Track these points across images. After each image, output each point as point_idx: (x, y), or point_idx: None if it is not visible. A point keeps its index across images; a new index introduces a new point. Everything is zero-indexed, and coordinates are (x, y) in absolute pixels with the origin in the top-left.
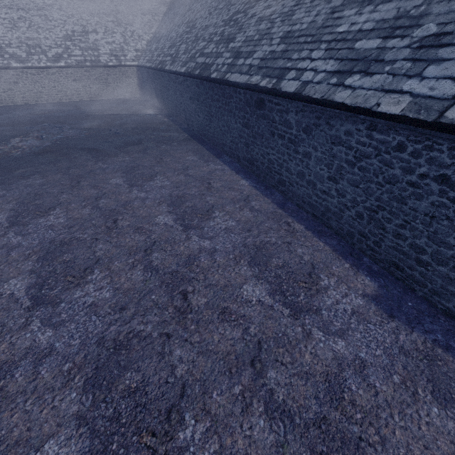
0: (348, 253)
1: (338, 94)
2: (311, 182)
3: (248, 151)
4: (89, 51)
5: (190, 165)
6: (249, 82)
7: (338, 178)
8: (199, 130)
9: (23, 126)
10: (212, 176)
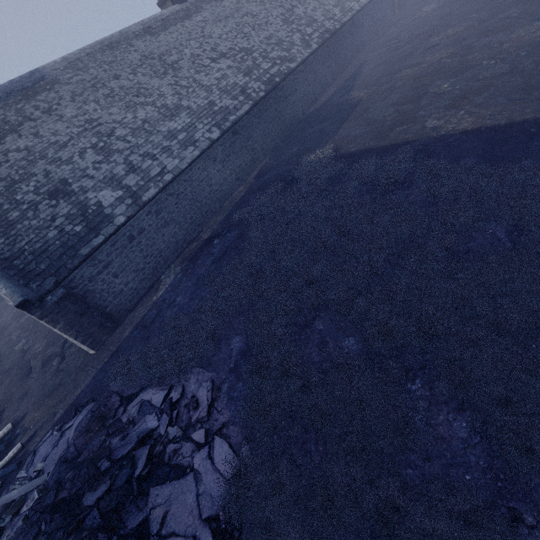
0: None
1: None
2: None
3: None
4: None
5: None
6: None
7: None
8: None
9: None
10: None
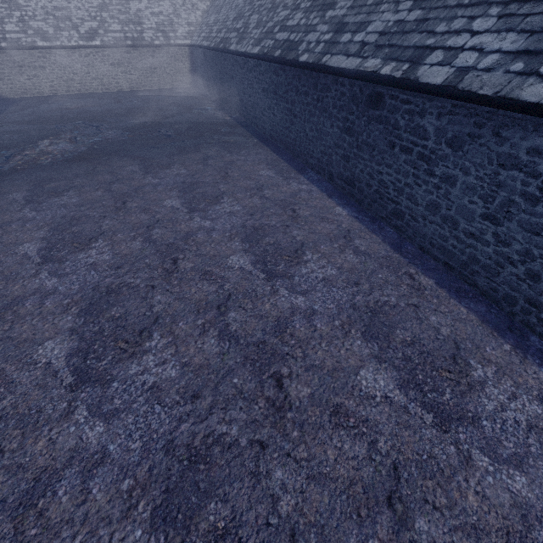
0: (505, 327)
1: (529, 89)
2: (449, 218)
3: (347, 166)
4: (131, 25)
5: (265, 183)
6: (361, 67)
7: (501, 217)
8: (273, 134)
9: (52, 125)
10: (296, 200)
